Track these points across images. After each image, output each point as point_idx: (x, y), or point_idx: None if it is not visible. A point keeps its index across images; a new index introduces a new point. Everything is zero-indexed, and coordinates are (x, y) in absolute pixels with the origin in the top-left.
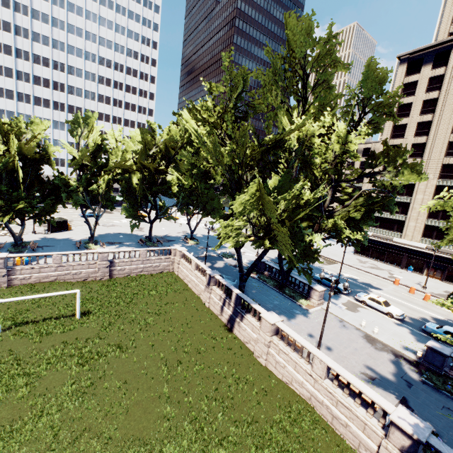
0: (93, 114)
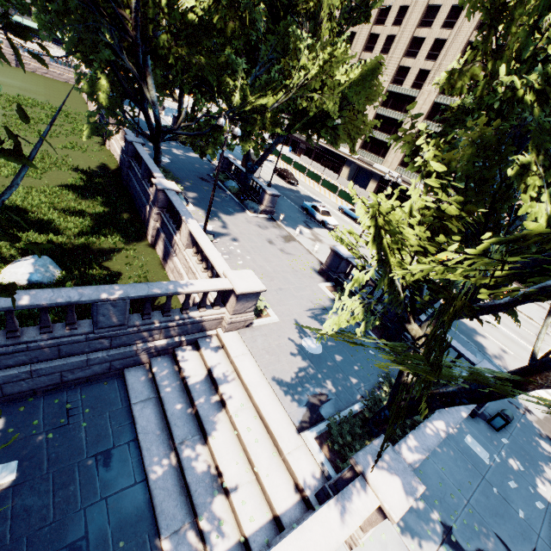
0: None
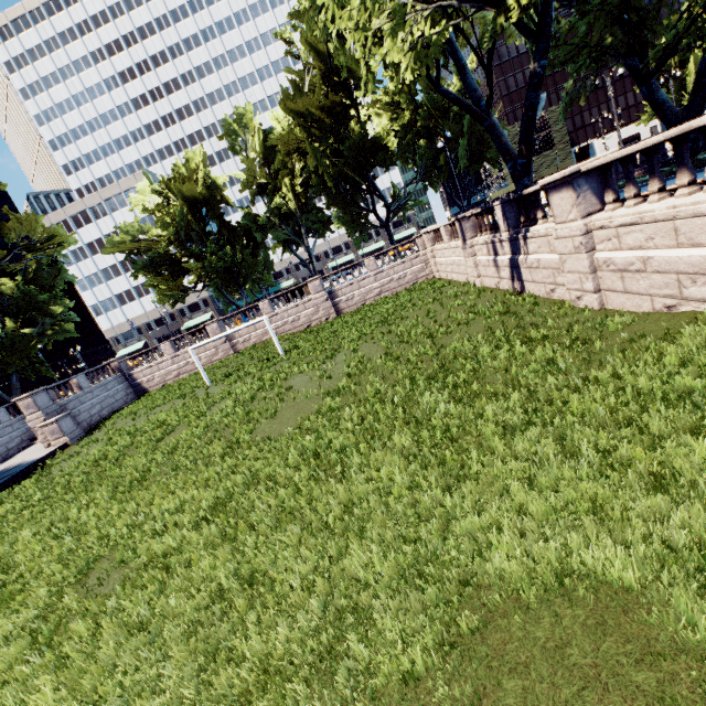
0: (246, 110)
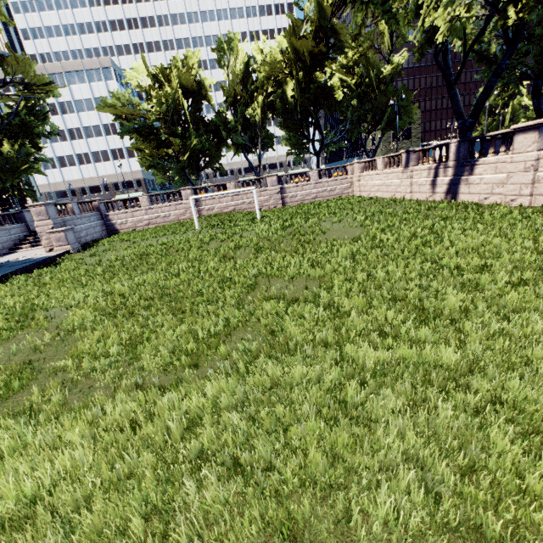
0: (234, 35)
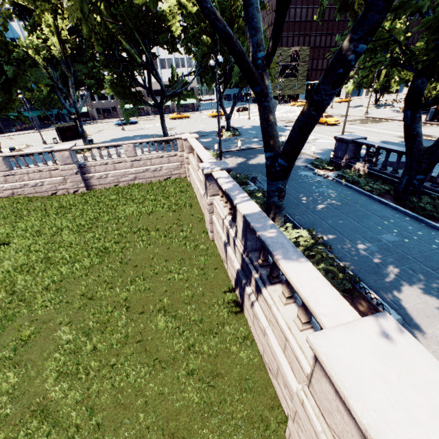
0: None
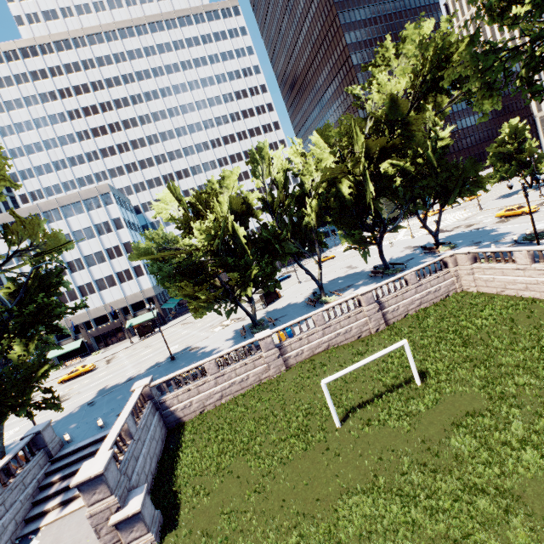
0: (263, 143)
